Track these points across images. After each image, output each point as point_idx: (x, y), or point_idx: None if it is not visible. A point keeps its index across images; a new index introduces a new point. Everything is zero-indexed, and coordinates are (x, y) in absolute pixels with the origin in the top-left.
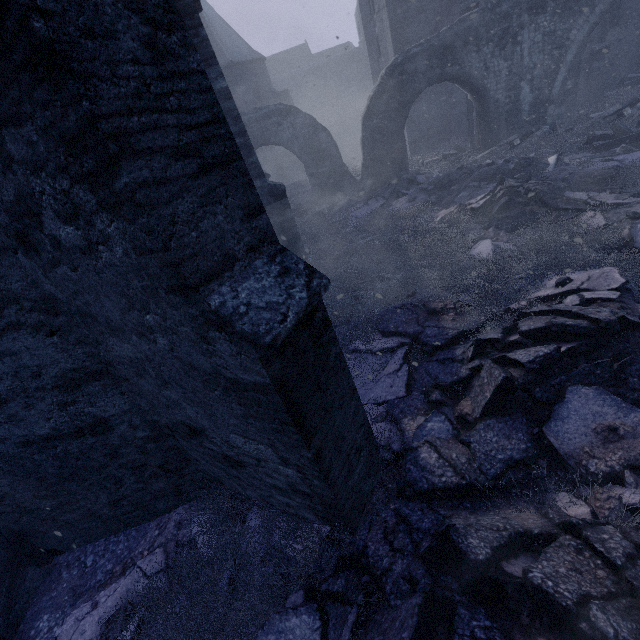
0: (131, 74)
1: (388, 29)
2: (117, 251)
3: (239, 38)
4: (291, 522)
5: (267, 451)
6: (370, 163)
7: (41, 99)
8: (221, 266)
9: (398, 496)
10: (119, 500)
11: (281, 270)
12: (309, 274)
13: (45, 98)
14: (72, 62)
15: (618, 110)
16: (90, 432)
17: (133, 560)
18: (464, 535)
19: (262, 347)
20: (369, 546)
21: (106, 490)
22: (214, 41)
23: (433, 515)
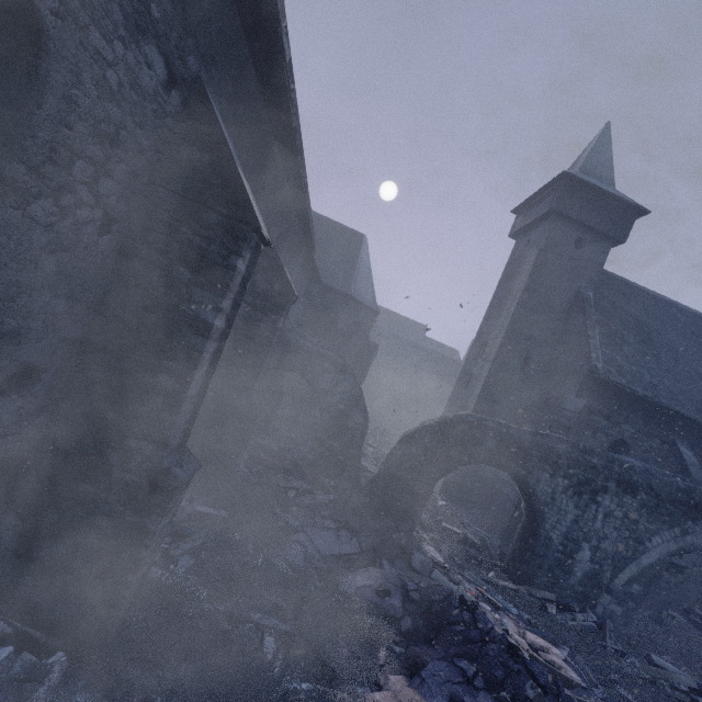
0: None
1: (484, 377)
2: None
3: (372, 287)
4: None
5: None
6: (380, 483)
7: None
8: None
9: None
10: None
11: None
12: None
13: None
14: None
15: (692, 687)
16: None
17: None
18: None
19: None
20: None
21: None
22: (351, 275)
23: None
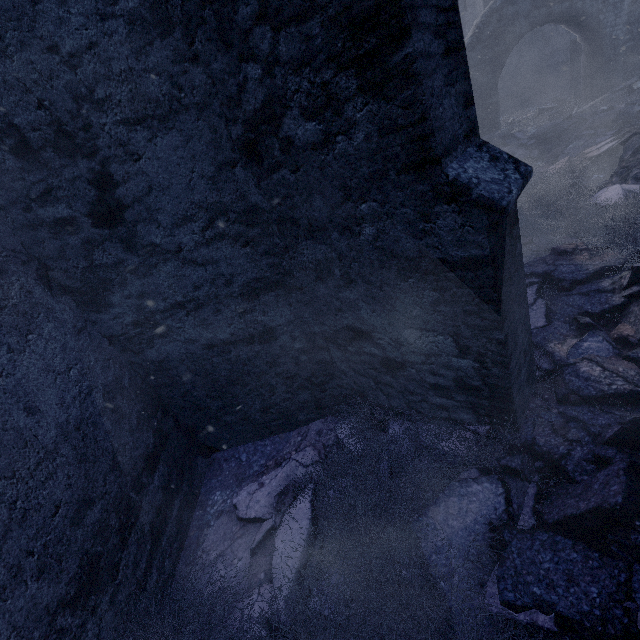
0: None
1: None
2: (357, 138)
3: None
4: (440, 426)
5: (445, 342)
6: None
7: None
8: (451, 145)
9: (560, 402)
10: (269, 407)
11: (490, 157)
12: (514, 162)
13: None
14: None
15: None
16: (258, 340)
17: (283, 458)
18: None
19: (498, 211)
20: (538, 439)
21: (261, 397)
22: None
23: (607, 415)
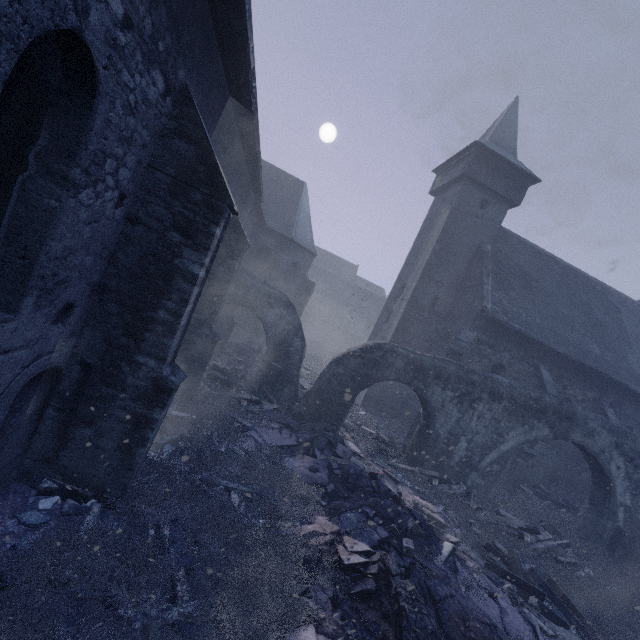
0: None
1: (401, 314)
2: None
3: (311, 232)
4: None
5: None
6: (314, 395)
7: None
8: None
9: None
10: None
11: None
12: None
13: None
14: None
15: (522, 527)
16: None
17: None
18: None
19: None
20: None
21: None
22: (293, 220)
23: None
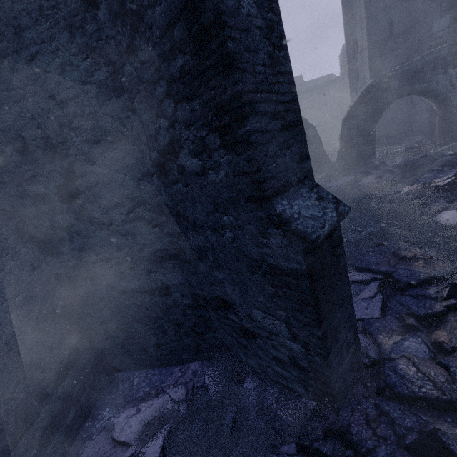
0: (261, 71)
1: (367, 62)
2: (221, 174)
3: None
4: (281, 392)
5: (281, 326)
6: (345, 150)
7: (212, 85)
8: (283, 188)
9: (378, 394)
10: (161, 345)
11: (317, 197)
12: (336, 202)
13: (215, 84)
14: (239, 63)
15: None
16: (158, 293)
17: (163, 389)
18: (453, 440)
19: (309, 241)
20: (352, 426)
21: (156, 335)
22: None
23: (414, 417)
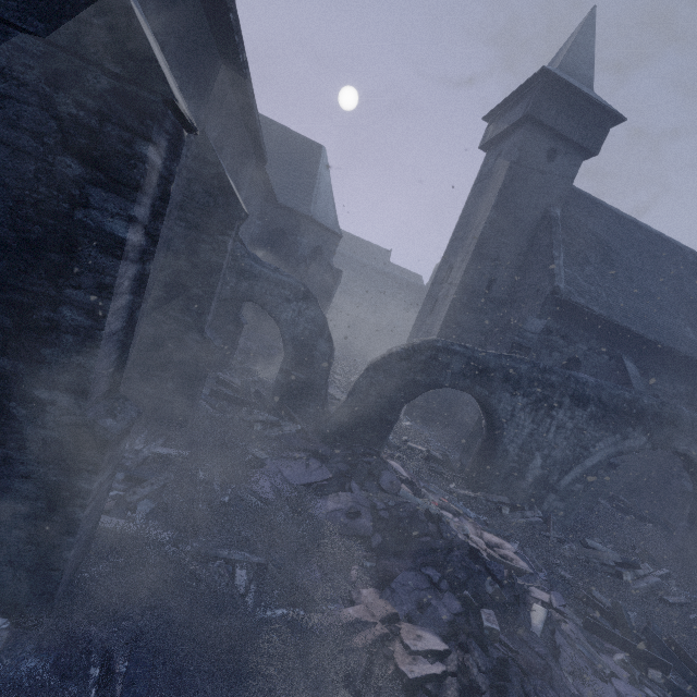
0: None
1: (449, 302)
2: None
3: (333, 208)
4: None
5: None
6: (348, 411)
7: None
8: None
9: None
10: None
11: None
12: None
13: None
14: None
15: (617, 561)
16: None
17: None
18: None
19: None
20: None
21: None
22: (311, 193)
23: None
